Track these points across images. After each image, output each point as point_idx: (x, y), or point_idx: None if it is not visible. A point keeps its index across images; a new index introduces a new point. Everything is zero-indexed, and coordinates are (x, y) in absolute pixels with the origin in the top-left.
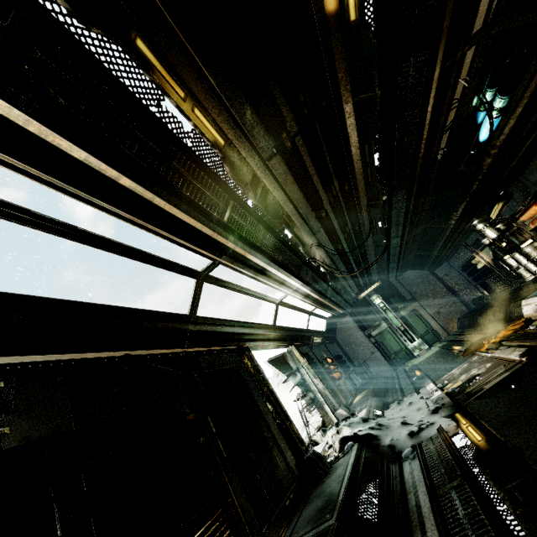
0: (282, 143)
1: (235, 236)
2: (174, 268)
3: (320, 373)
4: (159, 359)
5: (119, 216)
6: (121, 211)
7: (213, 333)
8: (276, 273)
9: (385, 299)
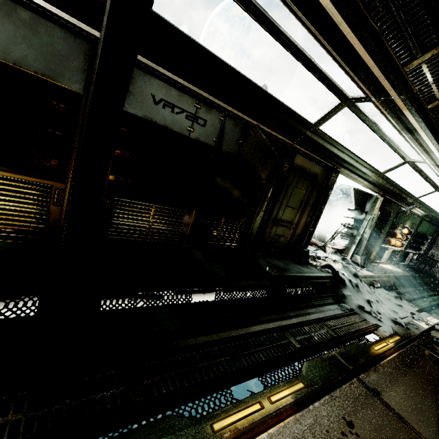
0: None
1: (403, 88)
2: (328, 84)
3: (379, 230)
4: (274, 138)
5: (306, 26)
6: (309, 23)
7: (321, 146)
8: (426, 141)
9: None
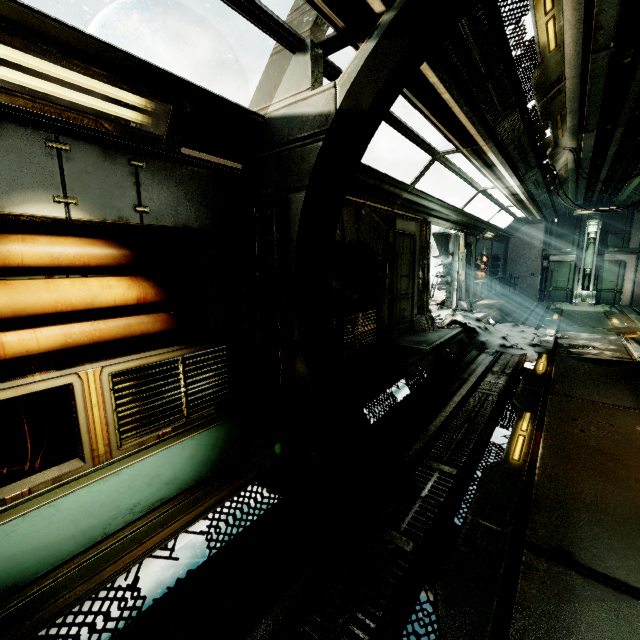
0: (621, 57)
1: (492, 139)
2: (423, 146)
3: (468, 267)
4: (376, 211)
5: (421, 111)
6: (425, 109)
7: (415, 203)
8: (501, 171)
9: (603, 232)
